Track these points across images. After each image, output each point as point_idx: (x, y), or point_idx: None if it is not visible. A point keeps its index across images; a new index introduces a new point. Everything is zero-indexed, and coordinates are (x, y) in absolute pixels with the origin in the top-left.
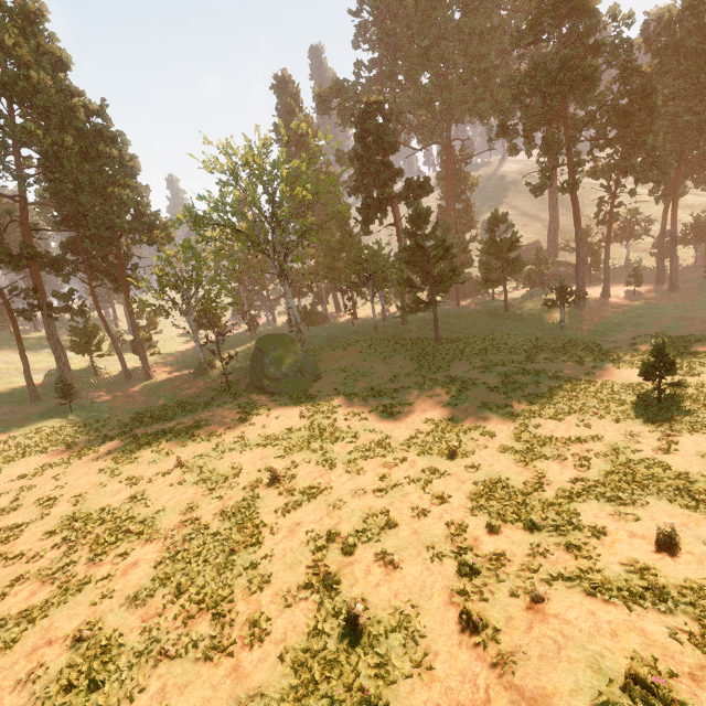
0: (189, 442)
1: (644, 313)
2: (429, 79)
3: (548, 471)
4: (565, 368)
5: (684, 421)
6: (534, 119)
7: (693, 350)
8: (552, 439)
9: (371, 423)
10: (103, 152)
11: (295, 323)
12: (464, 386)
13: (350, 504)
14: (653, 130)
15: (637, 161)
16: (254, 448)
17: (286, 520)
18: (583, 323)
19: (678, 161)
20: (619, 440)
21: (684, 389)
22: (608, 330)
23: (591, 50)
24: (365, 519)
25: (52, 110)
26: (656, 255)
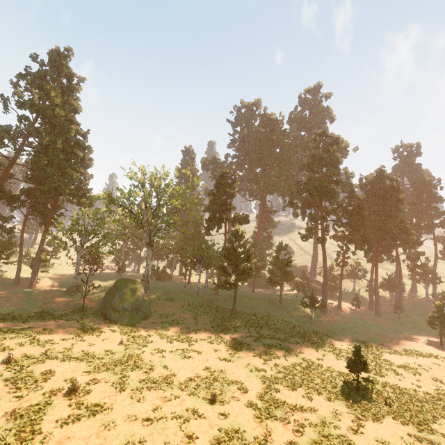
0: (27, 343)
1: (360, 326)
2: (260, 171)
3: (274, 430)
4: (306, 351)
5: (371, 410)
6: (307, 203)
7: (383, 357)
8: (284, 403)
9: (167, 360)
10: (74, 152)
11: (146, 275)
12: (240, 348)
13: (119, 427)
14: (364, 225)
15: (357, 238)
16: (73, 360)
17: (61, 431)
18: (323, 323)
19: (377, 244)
20: (327, 415)
21: (374, 385)
22: (337, 331)
23: (335, 182)
24: (124, 444)
25: (58, 126)
26: (368, 291)
